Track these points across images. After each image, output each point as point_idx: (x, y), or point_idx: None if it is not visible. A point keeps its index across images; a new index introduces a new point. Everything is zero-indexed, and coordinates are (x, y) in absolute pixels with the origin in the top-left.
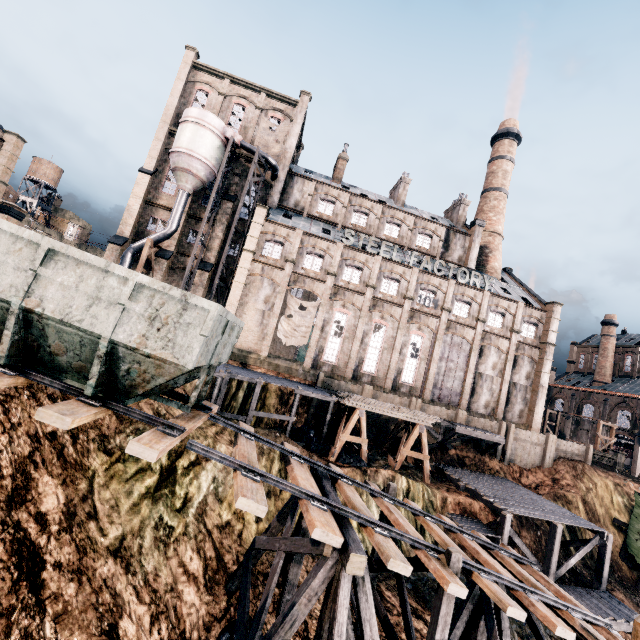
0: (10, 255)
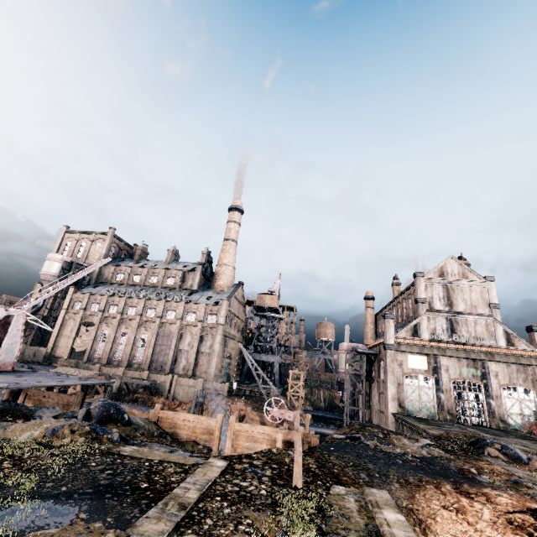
0: None
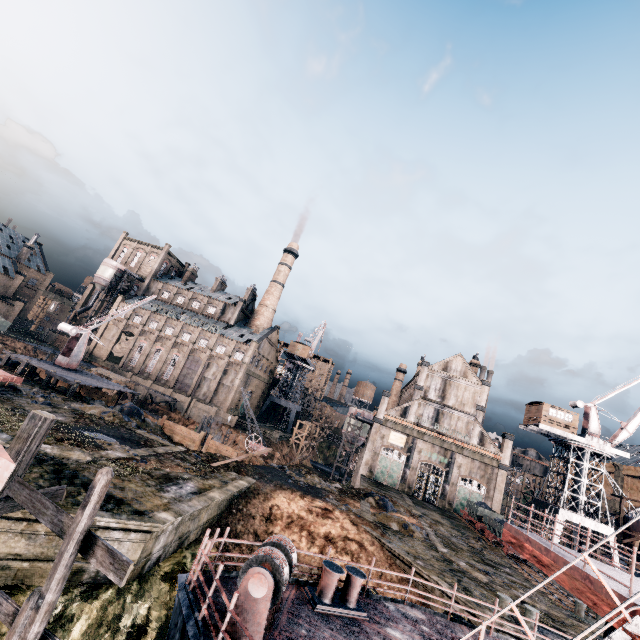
0: None
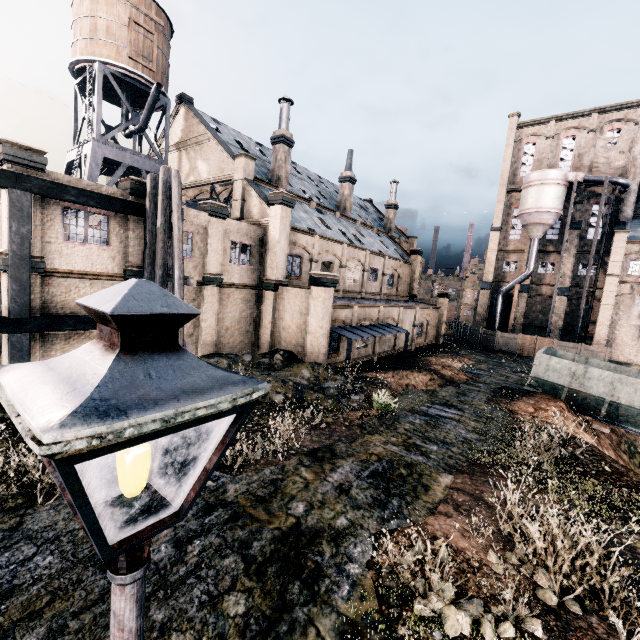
0: (600, 381)
